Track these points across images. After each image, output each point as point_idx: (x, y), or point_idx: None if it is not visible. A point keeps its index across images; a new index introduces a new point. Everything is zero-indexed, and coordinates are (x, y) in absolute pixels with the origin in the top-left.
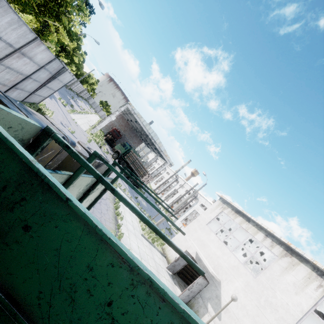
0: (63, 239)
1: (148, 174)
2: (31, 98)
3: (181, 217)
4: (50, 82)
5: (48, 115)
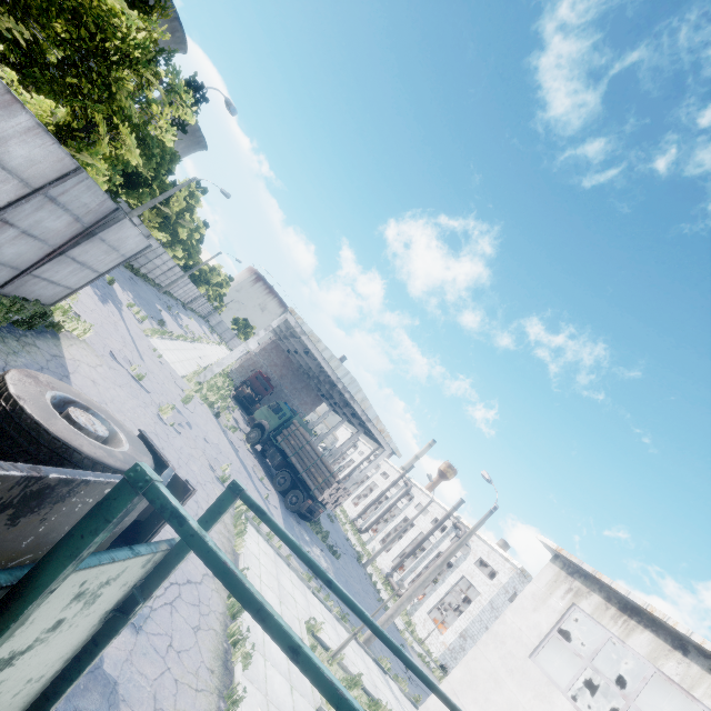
0: None
1: (337, 482)
2: (24, 288)
3: (428, 601)
4: (80, 245)
5: (74, 332)
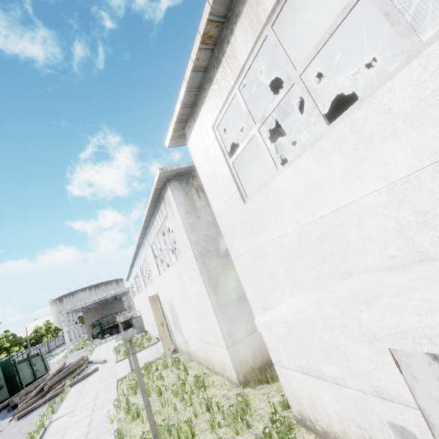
0: (1, 365)
1: (121, 314)
2: None
3: None
4: None
5: None
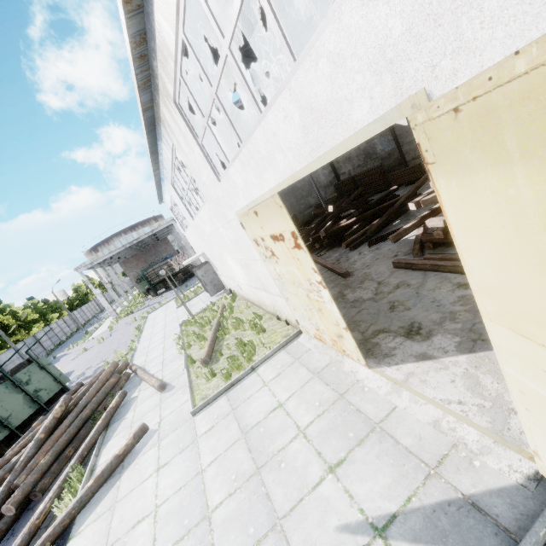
0: None
1: (172, 260)
2: None
3: None
4: None
5: None
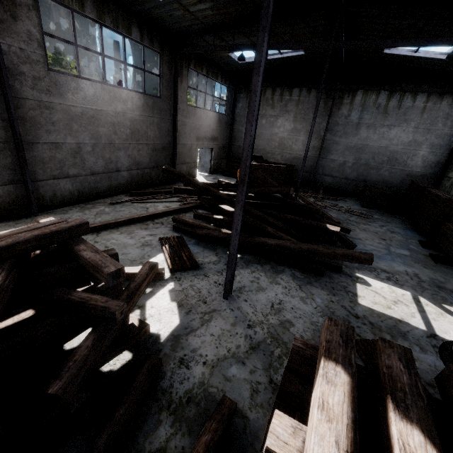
0: None
1: None
2: None
3: None
4: None
5: None
